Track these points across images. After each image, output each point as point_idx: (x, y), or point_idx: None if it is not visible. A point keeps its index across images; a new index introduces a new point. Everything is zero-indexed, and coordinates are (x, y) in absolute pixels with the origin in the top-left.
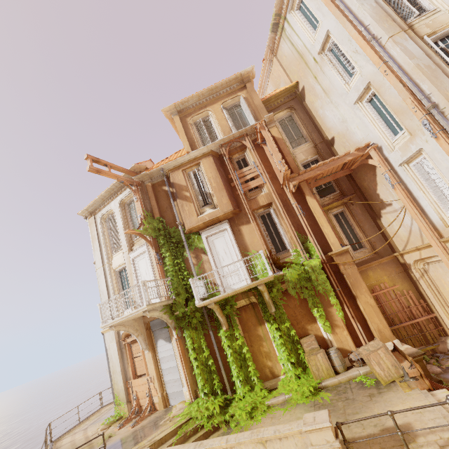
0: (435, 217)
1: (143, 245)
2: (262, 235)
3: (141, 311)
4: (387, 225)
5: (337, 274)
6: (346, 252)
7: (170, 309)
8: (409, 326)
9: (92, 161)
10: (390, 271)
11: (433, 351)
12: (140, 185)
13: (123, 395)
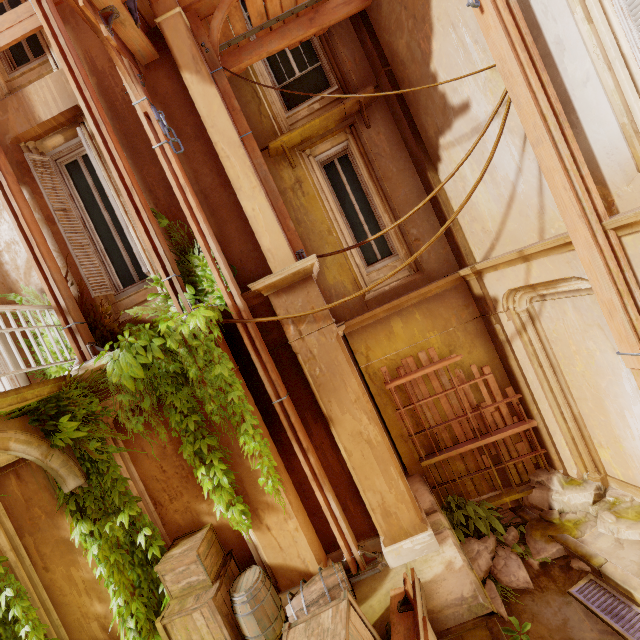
0: (607, 130)
1: None
2: (53, 231)
3: None
4: (453, 186)
5: (287, 350)
6: (306, 281)
7: None
8: (473, 450)
9: None
10: (446, 317)
11: (518, 500)
12: None
13: None
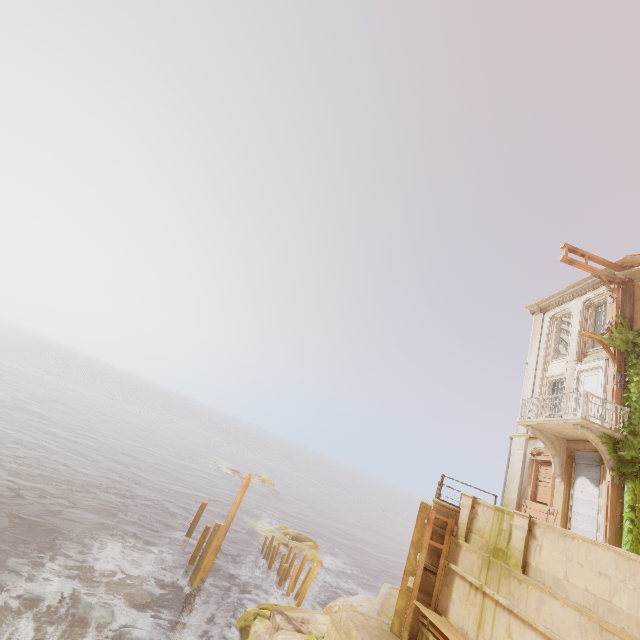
0: None
1: (600, 359)
2: None
3: (571, 422)
4: None
5: None
6: None
7: (613, 443)
8: None
9: (567, 250)
10: None
11: None
12: (624, 284)
13: (512, 507)
